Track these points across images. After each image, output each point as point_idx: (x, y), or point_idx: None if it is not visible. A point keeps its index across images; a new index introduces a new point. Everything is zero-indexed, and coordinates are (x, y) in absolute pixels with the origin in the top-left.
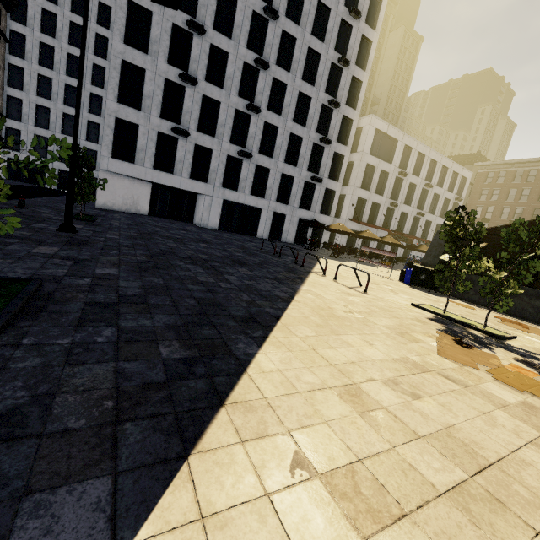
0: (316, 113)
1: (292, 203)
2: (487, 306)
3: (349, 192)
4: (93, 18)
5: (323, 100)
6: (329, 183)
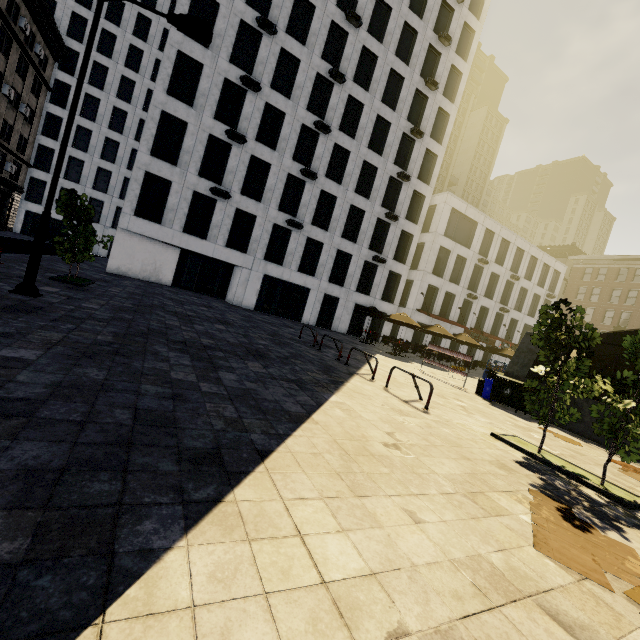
0: (383, 185)
1: (348, 285)
2: (597, 441)
3: (418, 278)
4: (147, 75)
5: (391, 172)
6: (394, 265)
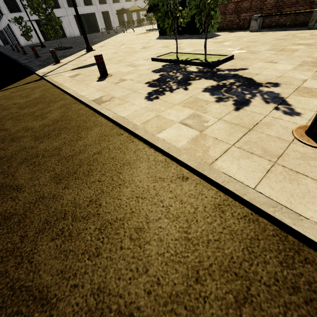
0: None
1: (108, 2)
2: None
3: None
4: None
5: None
6: None
